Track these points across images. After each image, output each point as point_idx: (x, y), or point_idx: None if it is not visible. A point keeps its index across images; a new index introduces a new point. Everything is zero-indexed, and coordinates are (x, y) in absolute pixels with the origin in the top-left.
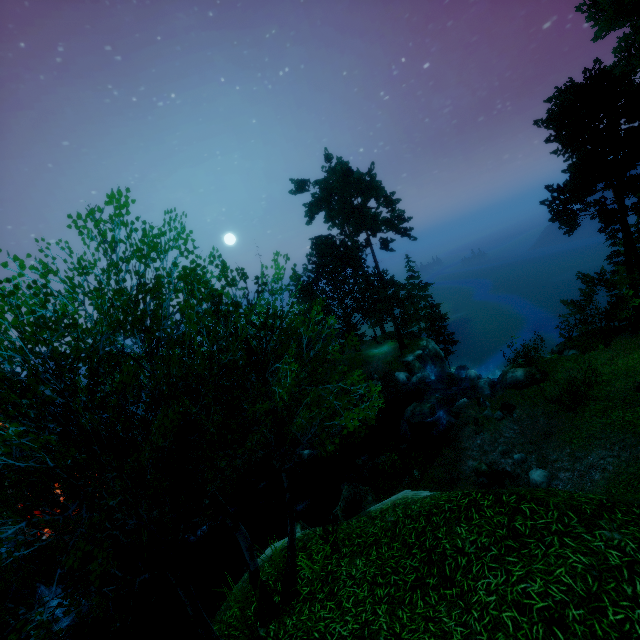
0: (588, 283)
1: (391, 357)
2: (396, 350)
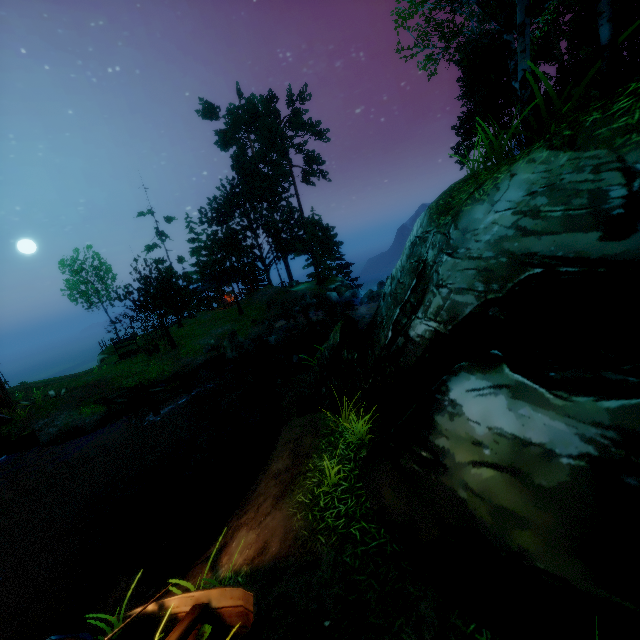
0: None
1: (315, 287)
2: (315, 285)
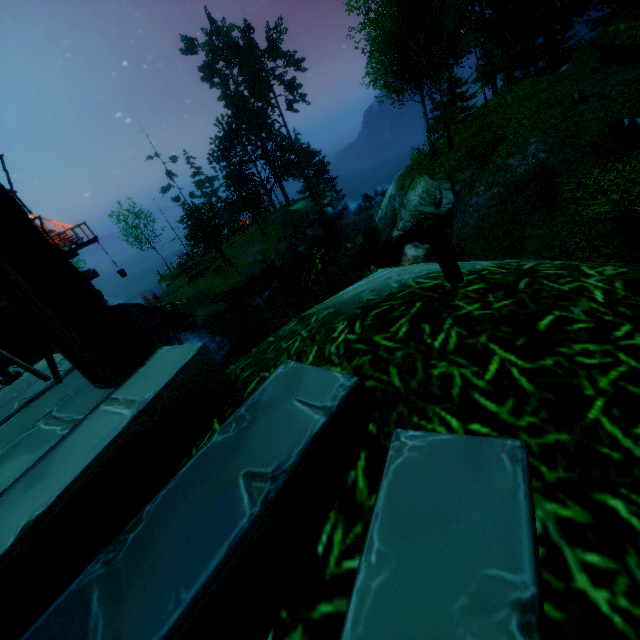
0: (439, 109)
1: (312, 204)
2: (311, 202)
